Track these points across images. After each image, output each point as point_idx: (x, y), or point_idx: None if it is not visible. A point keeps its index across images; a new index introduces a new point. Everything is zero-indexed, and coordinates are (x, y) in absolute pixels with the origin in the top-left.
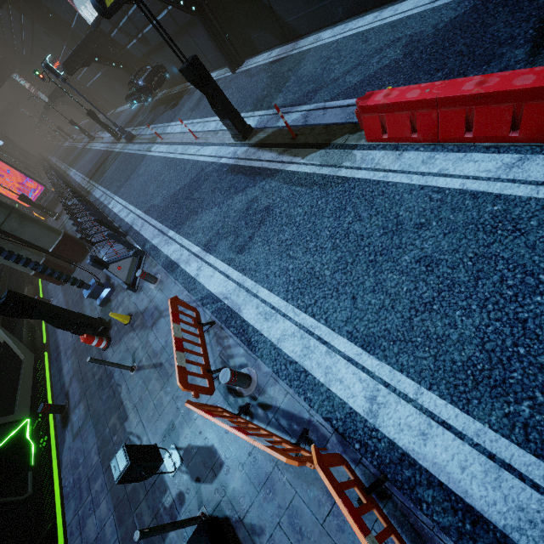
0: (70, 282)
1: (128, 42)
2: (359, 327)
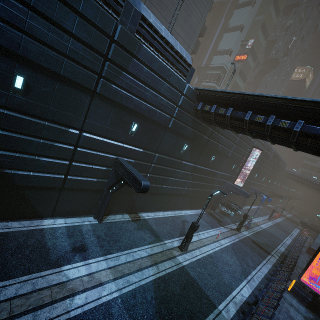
0: None
1: None
2: (293, 228)
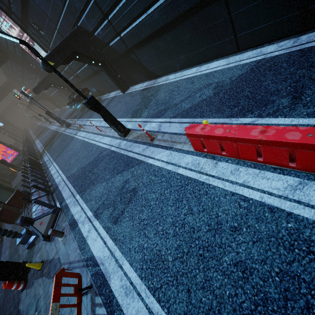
0: (6, 235)
1: (69, 77)
2: None
